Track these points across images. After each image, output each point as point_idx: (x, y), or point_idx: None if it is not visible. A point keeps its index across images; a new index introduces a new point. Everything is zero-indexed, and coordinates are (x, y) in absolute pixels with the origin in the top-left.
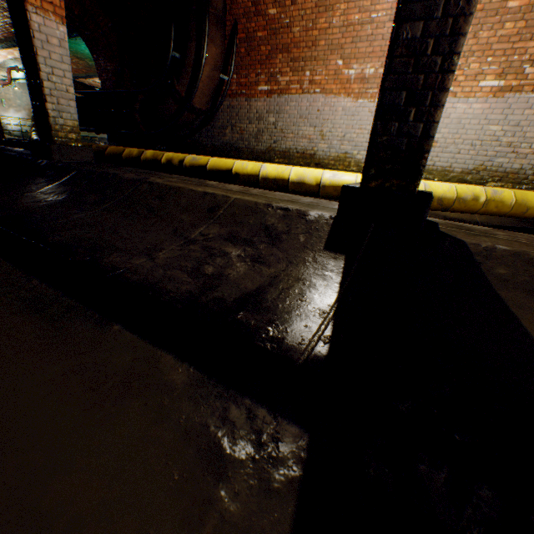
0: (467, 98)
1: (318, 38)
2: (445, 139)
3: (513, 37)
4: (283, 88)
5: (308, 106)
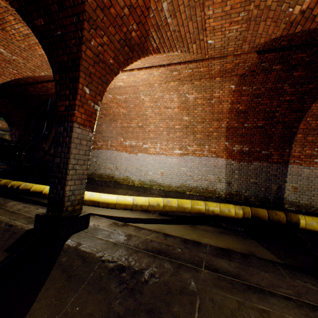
0: (171, 156)
1: (113, 130)
2: (166, 172)
3: (180, 136)
4: (99, 147)
5: (110, 155)
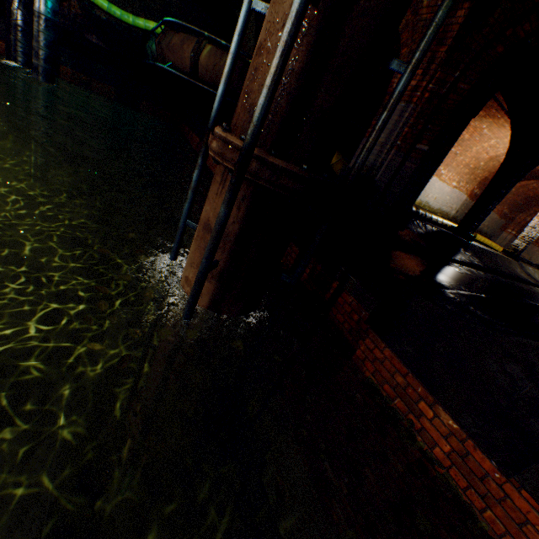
0: (448, 186)
1: None
2: (438, 198)
3: (464, 173)
4: None
5: None
